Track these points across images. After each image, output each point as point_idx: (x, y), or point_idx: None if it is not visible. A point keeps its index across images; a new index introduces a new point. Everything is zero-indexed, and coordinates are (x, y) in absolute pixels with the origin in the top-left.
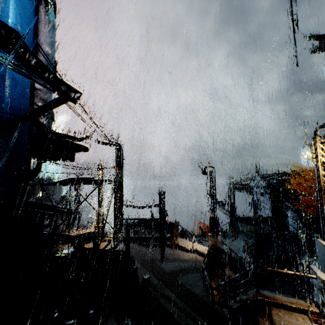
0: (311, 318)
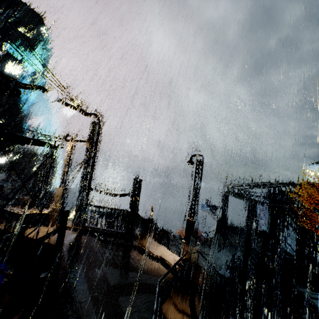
0: None
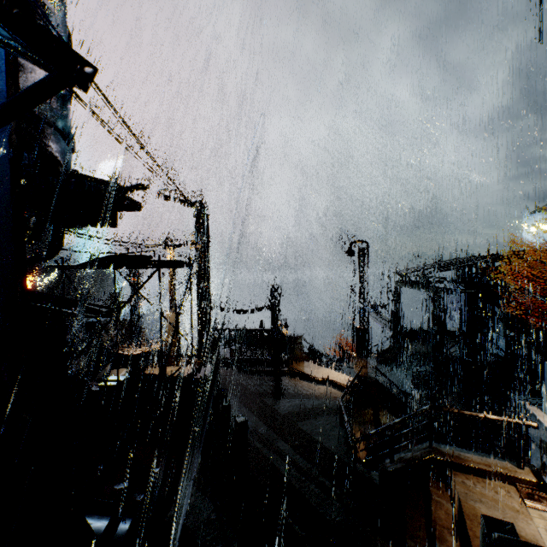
0: (521, 490)
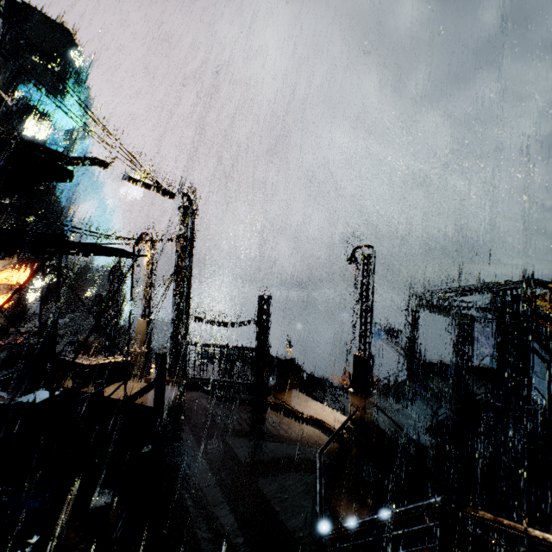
0: None
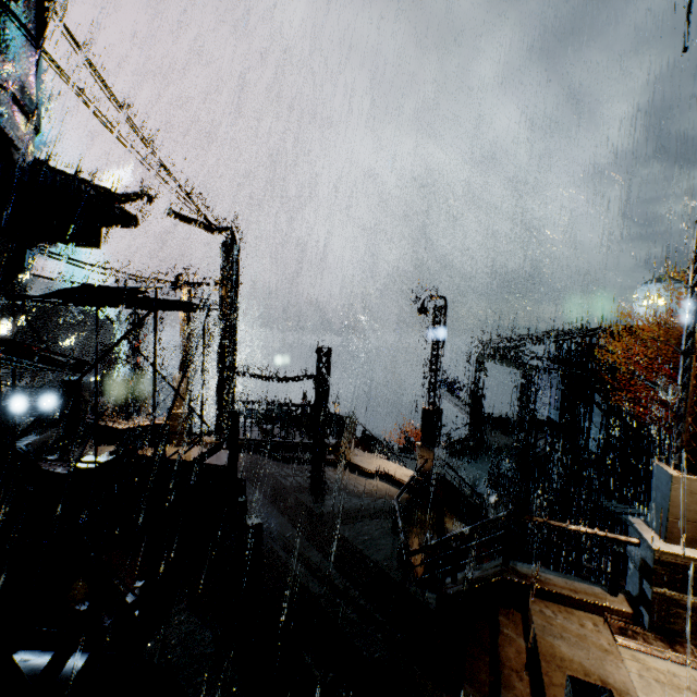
0: (613, 623)
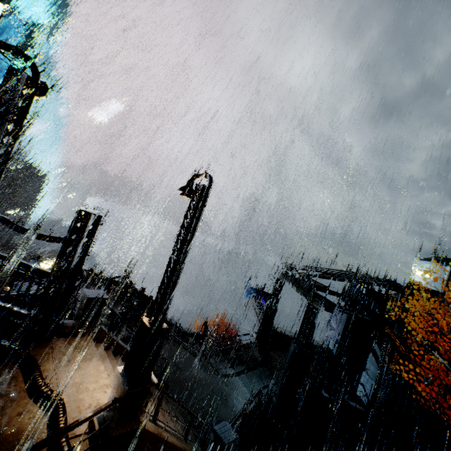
0: None
